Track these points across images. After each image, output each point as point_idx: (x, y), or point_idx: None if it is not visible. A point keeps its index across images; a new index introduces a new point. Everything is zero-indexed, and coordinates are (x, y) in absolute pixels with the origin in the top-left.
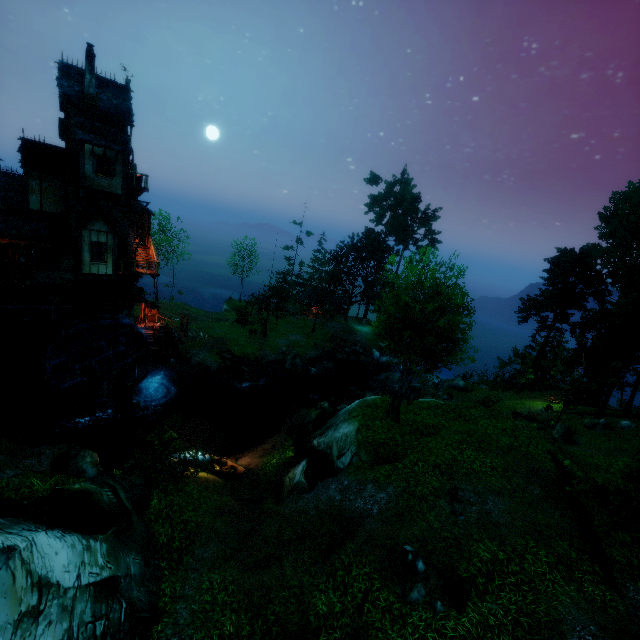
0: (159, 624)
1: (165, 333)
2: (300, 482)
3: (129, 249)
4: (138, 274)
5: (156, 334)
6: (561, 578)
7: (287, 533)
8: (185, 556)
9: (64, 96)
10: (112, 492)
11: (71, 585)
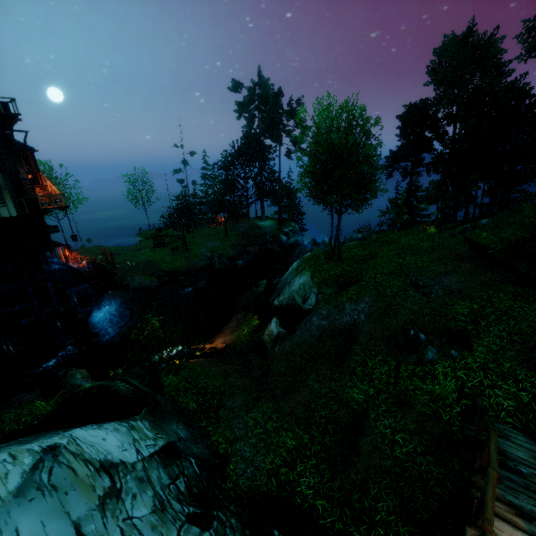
0: (229, 465)
1: (95, 267)
2: (280, 332)
3: (25, 187)
4: (46, 210)
5: (86, 271)
6: (524, 304)
7: (297, 362)
8: (219, 411)
9: None
10: (125, 383)
11: (135, 460)
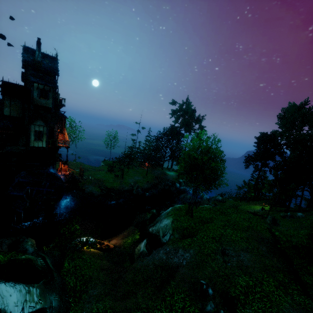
0: None
1: (71, 177)
2: (143, 251)
3: (54, 134)
4: (59, 146)
5: (67, 177)
6: (282, 293)
7: (138, 278)
8: (83, 294)
9: (25, 61)
10: (43, 260)
11: None
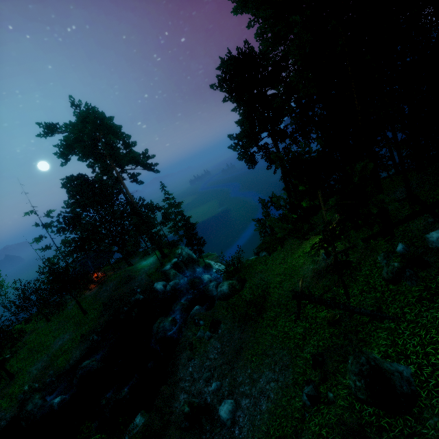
0: None
1: None
2: None
3: None
4: None
5: None
6: None
7: None
8: None
9: None
10: None
11: None
